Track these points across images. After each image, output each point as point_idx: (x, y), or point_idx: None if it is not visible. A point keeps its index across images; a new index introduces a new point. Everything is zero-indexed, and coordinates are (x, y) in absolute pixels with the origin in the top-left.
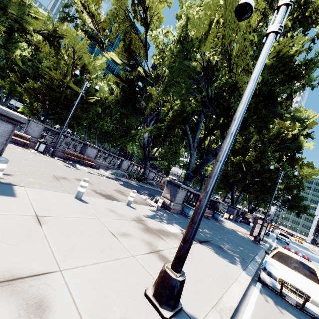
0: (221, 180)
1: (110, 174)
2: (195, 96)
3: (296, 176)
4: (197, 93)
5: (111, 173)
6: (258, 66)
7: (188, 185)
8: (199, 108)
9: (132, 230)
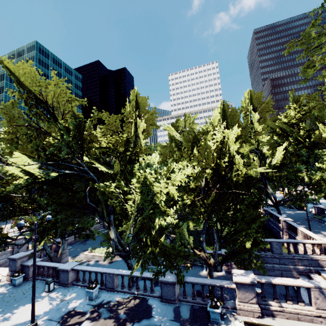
0: None
1: None
2: None
3: None
4: None
5: None
6: None
7: None
8: None
9: None
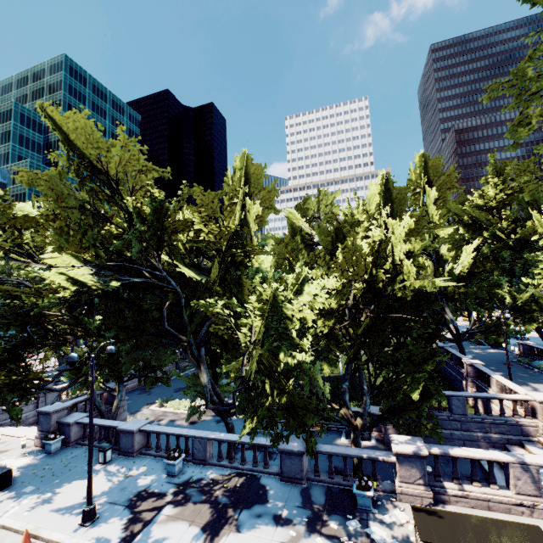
0: None
1: None
2: None
3: None
4: None
5: None
6: None
7: None
8: None
9: None
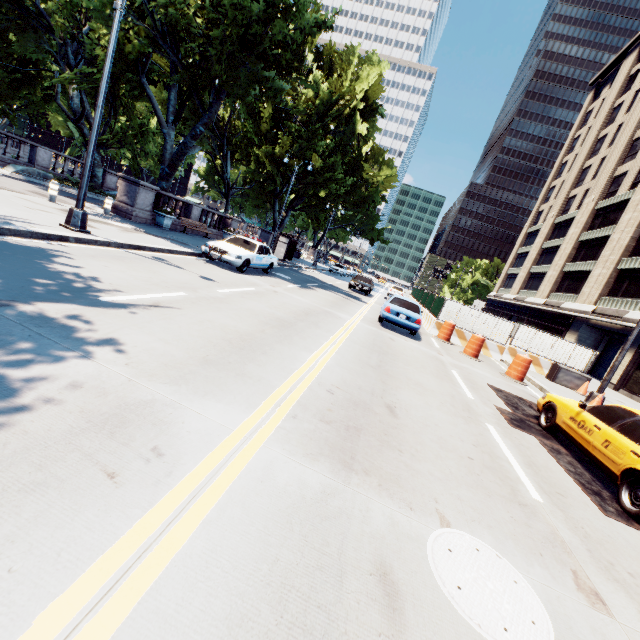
0: (258, 192)
1: (15, 173)
2: (133, 24)
3: (309, 172)
4: (135, 18)
5: (15, 172)
6: (110, 44)
7: (165, 188)
8: (147, 49)
9: (55, 212)
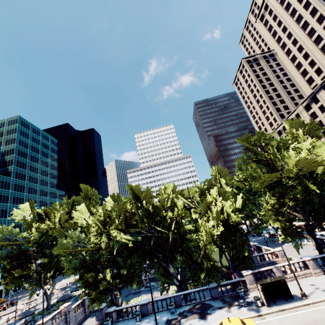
0: None
1: None
2: None
3: None
4: None
5: None
6: None
7: None
8: None
9: None
